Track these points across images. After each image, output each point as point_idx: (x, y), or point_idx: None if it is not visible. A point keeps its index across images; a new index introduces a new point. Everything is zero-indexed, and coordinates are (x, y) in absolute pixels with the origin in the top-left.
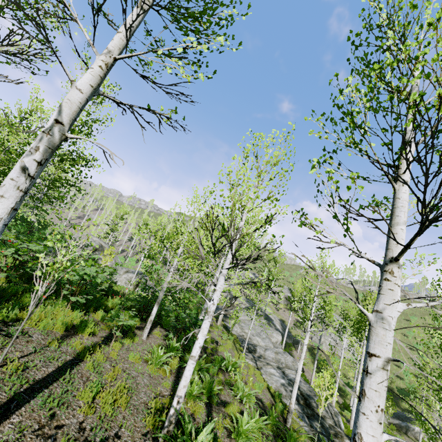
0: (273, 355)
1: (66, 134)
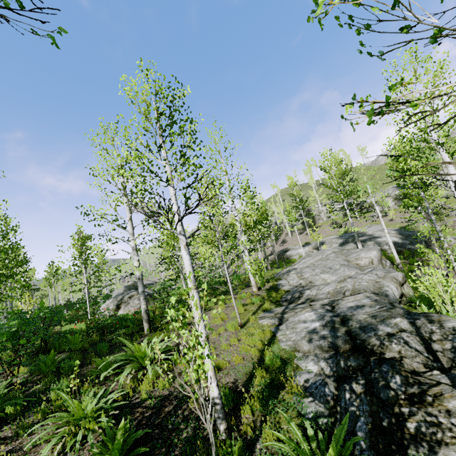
0: (330, 288)
1: None
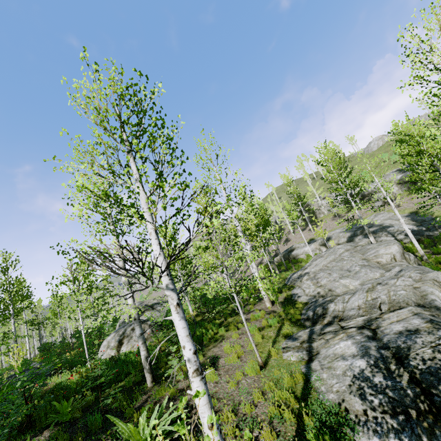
0: (359, 300)
1: None
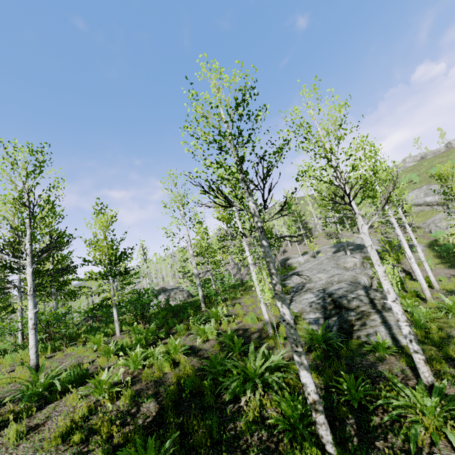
0: (323, 281)
1: None
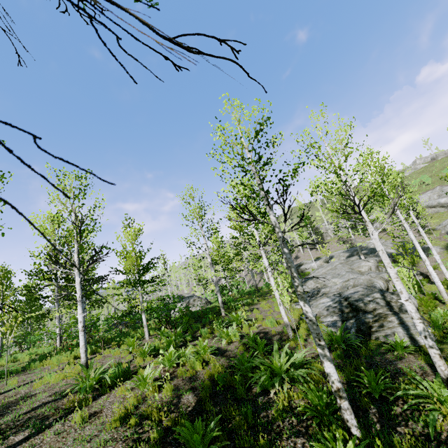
0: (339, 285)
1: None
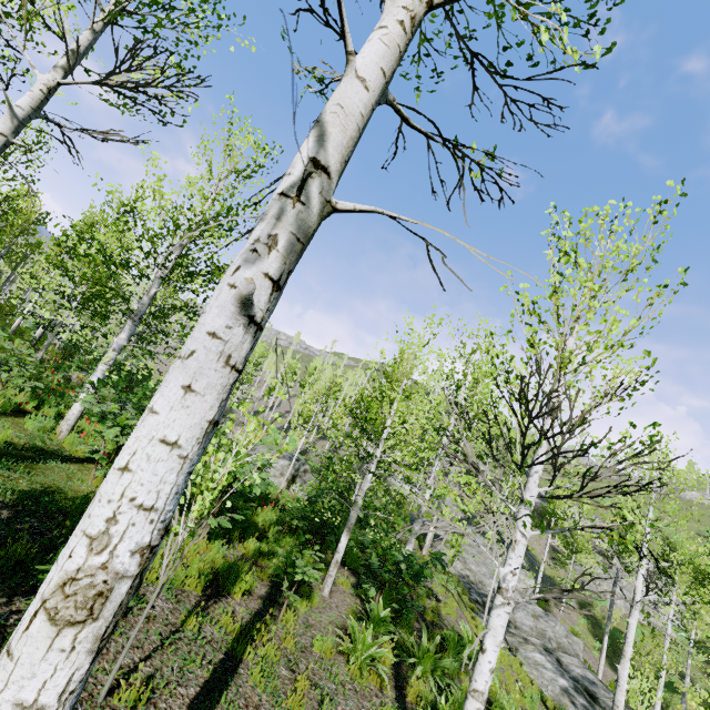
0: (530, 621)
1: (333, 200)
